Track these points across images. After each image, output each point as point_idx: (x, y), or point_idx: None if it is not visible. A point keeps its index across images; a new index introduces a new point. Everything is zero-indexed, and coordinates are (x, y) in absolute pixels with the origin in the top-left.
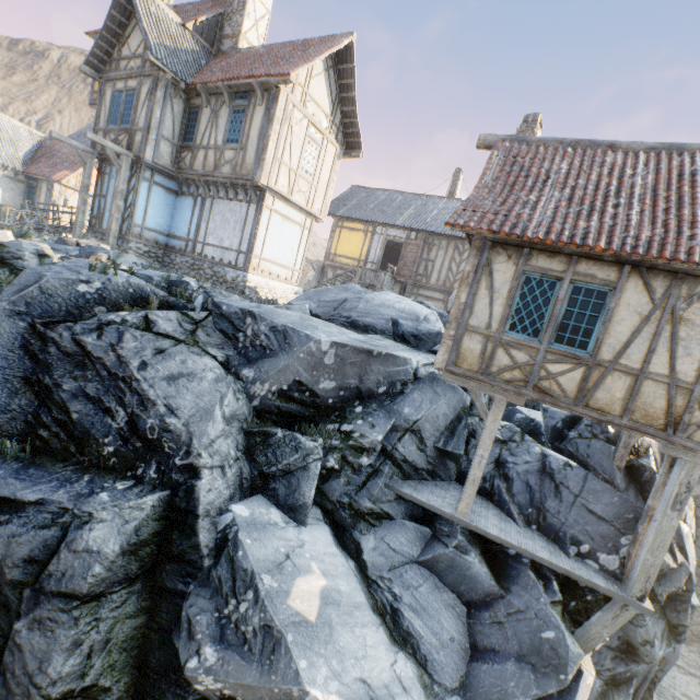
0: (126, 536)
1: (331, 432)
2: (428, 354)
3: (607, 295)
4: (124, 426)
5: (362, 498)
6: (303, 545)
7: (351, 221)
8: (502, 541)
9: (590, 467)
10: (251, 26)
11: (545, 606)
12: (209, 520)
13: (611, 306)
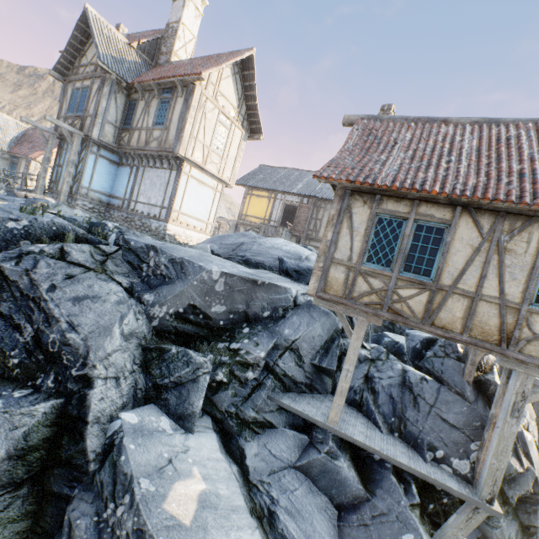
0: (13, 441)
1: (222, 350)
2: (306, 286)
3: (444, 231)
4: (30, 340)
5: (247, 408)
6: (187, 450)
7: (258, 190)
8: (367, 447)
9: (444, 382)
10: (181, 47)
11: (405, 509)
12: (99, 426)
13: (448, 240)
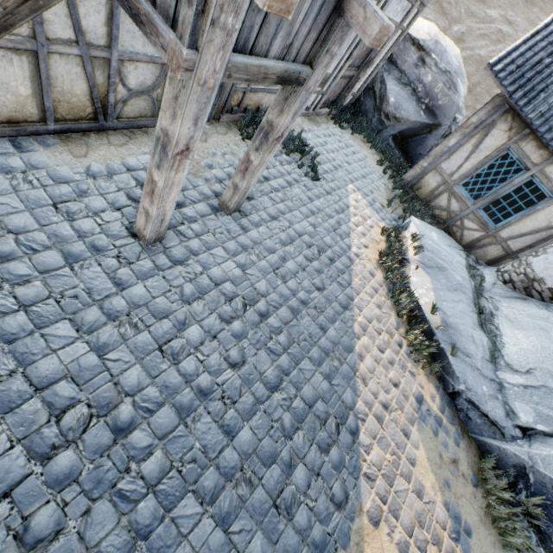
0: None
1: None
2: None
3: None
4: None
5: None
6: None
7: None
8: None
9: None
10: None
11: None
12: None
13: None
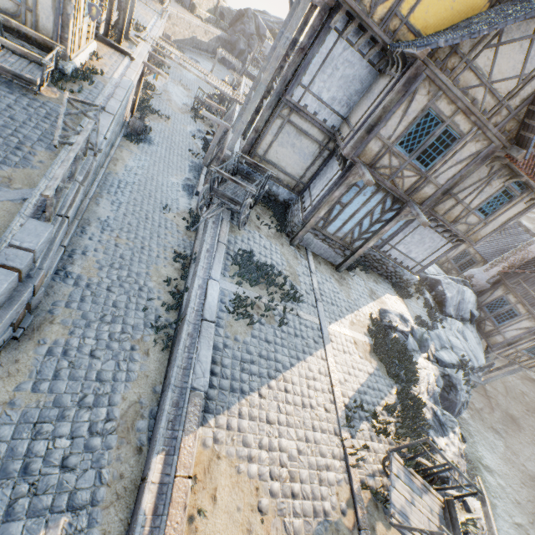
0: None
1: None
2: (475, 327)
3: None
4: None
5: None
6: None
7: None
8: None
9: None
10: None
11: None
12: None
13: None
